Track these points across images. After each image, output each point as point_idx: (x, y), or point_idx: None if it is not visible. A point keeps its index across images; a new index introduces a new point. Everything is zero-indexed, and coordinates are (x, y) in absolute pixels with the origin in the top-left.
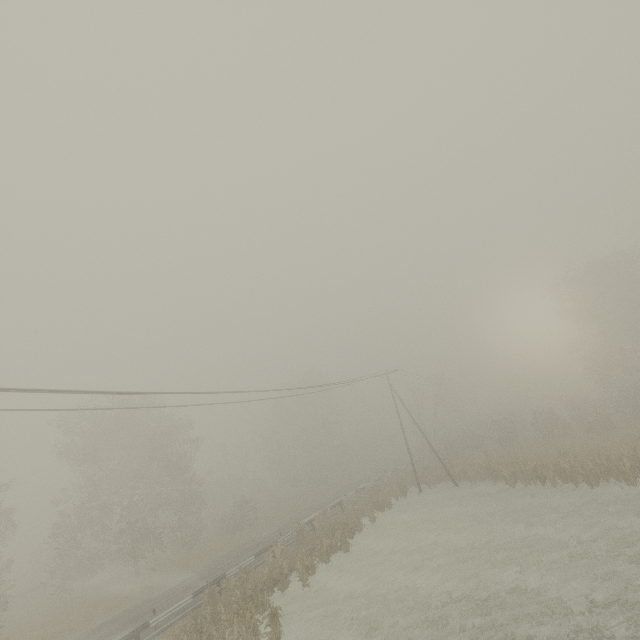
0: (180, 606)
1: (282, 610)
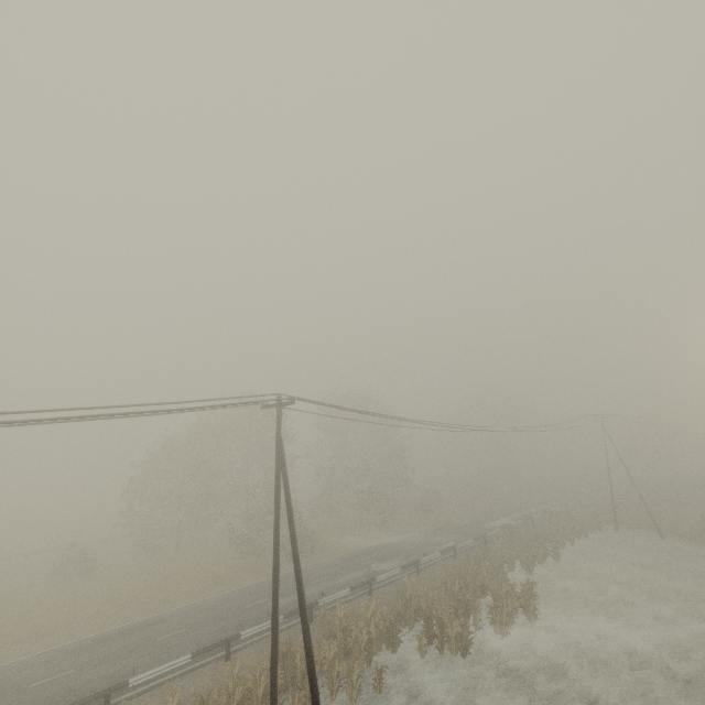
0: (434, 556)
1: (538, 584)
